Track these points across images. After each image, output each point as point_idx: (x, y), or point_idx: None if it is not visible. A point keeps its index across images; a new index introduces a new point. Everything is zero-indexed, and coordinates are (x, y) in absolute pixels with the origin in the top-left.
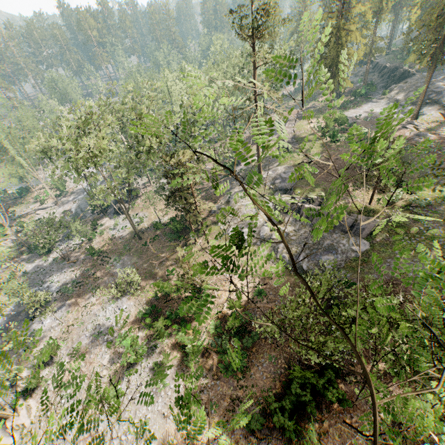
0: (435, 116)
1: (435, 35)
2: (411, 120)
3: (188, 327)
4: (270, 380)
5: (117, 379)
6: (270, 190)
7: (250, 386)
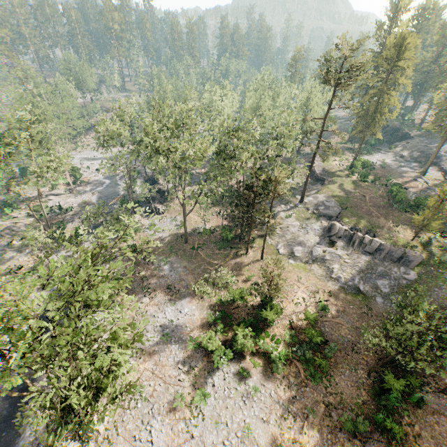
0: (436, 175)
1: None
2: (419, 175)
3: (267, 335)
4: (355, 388)
5: (200, 384)
6: (313, 215)
7: (340, 393)
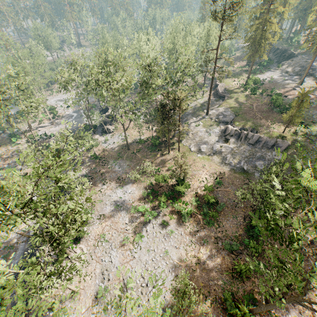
0: (311, 84)
1: None
2: (298, 85)
3: (180, 201)
4: (235, 228)
5: (139, 231)
6: (215, 122)
7: (225, 231)
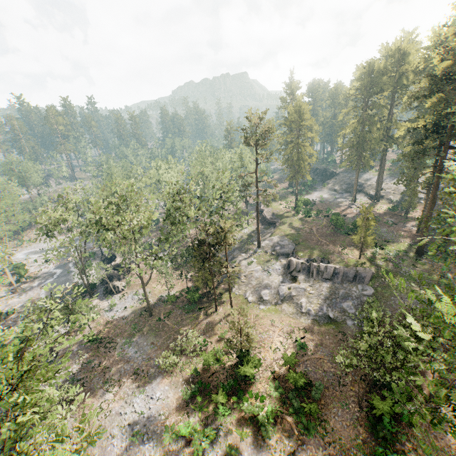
0: (365, 200)
1: (355, 152)
2: (352, 202)
3: (250, 395)
4: (351, 427)
5: None
6: (272, 256)
7: (338, 439)
